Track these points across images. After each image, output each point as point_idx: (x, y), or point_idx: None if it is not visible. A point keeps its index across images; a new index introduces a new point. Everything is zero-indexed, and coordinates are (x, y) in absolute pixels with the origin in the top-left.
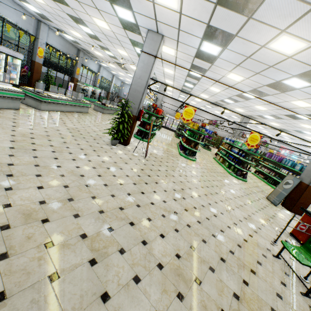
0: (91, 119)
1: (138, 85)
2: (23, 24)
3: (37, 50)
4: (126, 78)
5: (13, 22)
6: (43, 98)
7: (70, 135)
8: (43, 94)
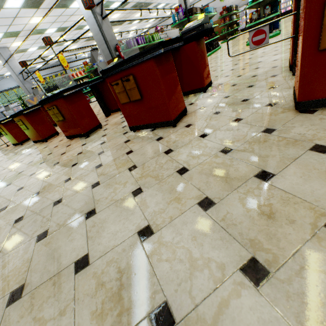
0: None
1: (20, 83)
2: None
3: None
4: None
5: (15, 86)
6: None
7: None
8: None
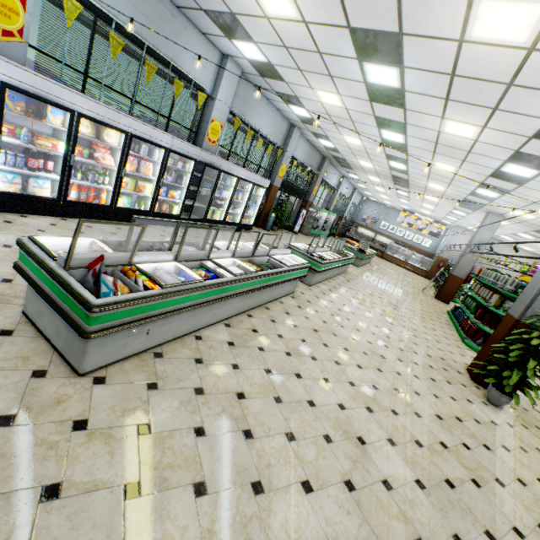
0: (367, 293)
1: None
2: (273, 134)
3: (279, 168)
4: (381, 195)
5: (264, 134)
6: (320, 266)
7: (412, 376)
8: (315, 256)
